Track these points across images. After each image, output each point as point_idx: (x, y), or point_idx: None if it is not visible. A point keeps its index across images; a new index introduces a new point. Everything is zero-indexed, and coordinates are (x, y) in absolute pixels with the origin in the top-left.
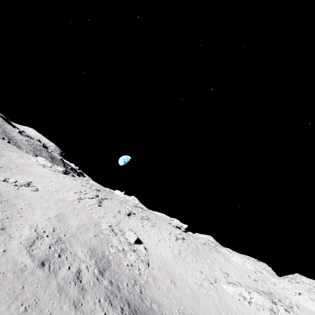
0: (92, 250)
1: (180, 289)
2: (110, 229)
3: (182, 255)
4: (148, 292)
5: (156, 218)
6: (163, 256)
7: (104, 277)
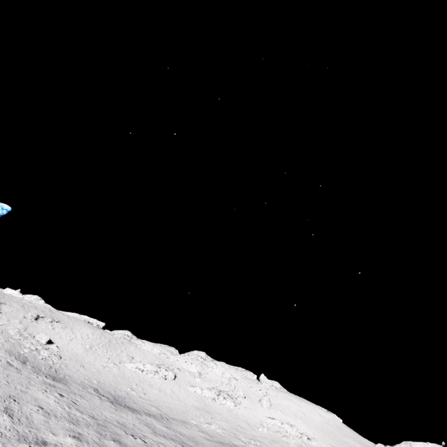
0: (9, 351)
1: (88, 370)
2: (20, 334)
3: (94, 348)
4: (62, 371)
5: (69, 319)
6: (75, 351)
7: (27, 365)
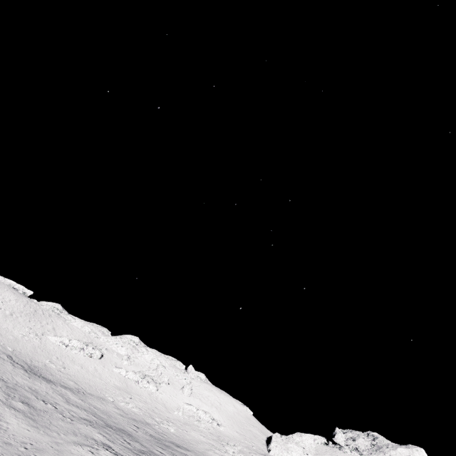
0: None
1: (3, 336)
2: None
3: (15, 316)
4: None
5: None
6: None
7: None
